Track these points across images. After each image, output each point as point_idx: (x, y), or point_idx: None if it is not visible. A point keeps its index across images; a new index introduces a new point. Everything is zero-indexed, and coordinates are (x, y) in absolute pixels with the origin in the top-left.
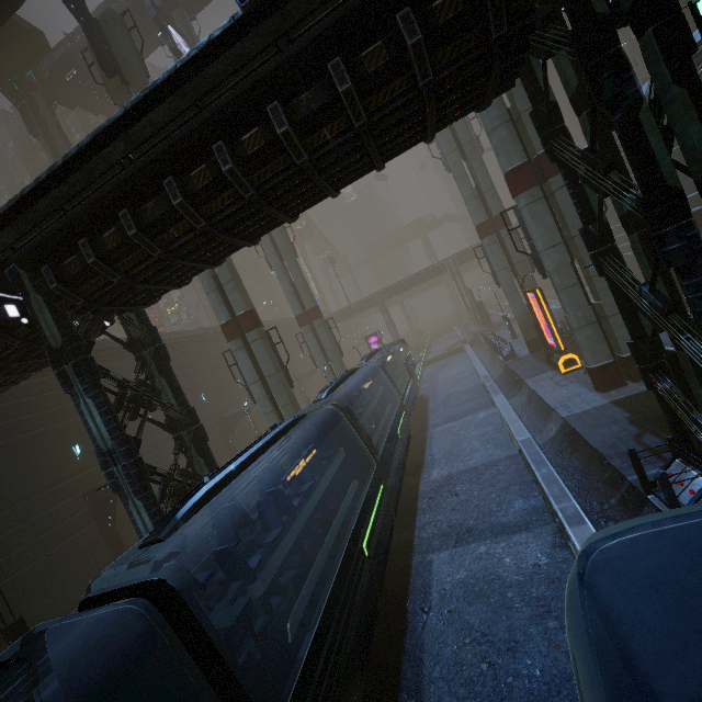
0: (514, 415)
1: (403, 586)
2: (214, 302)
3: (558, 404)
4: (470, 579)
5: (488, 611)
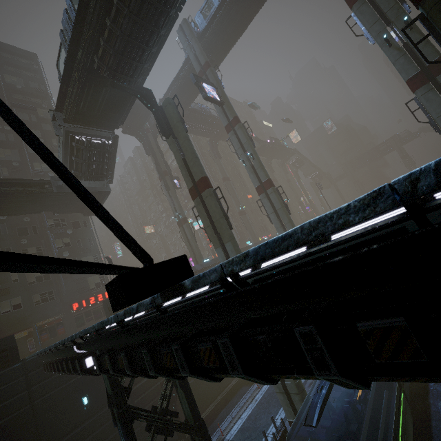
0: None
1: None
2: None
3: None
4: None
5: None
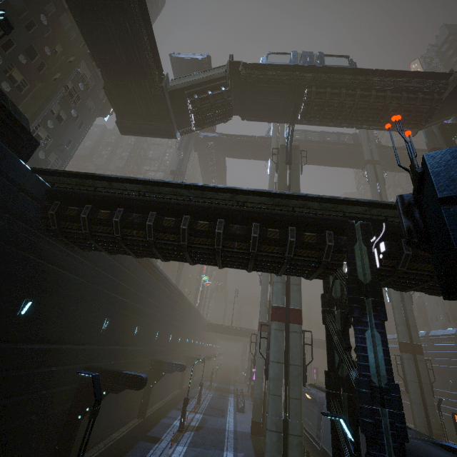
0: None
1: None
2: (279, 289)
3: None
4: None
5: None
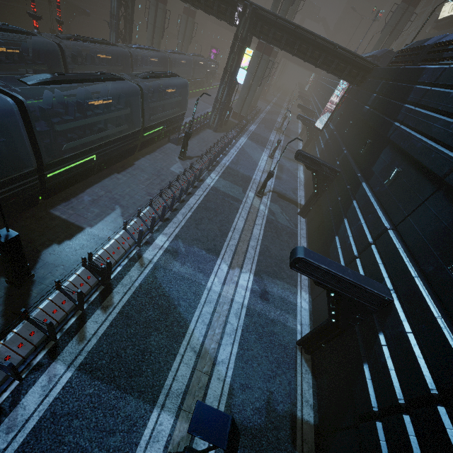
0: None
1: None
2: None
3: None
4: None
5: None
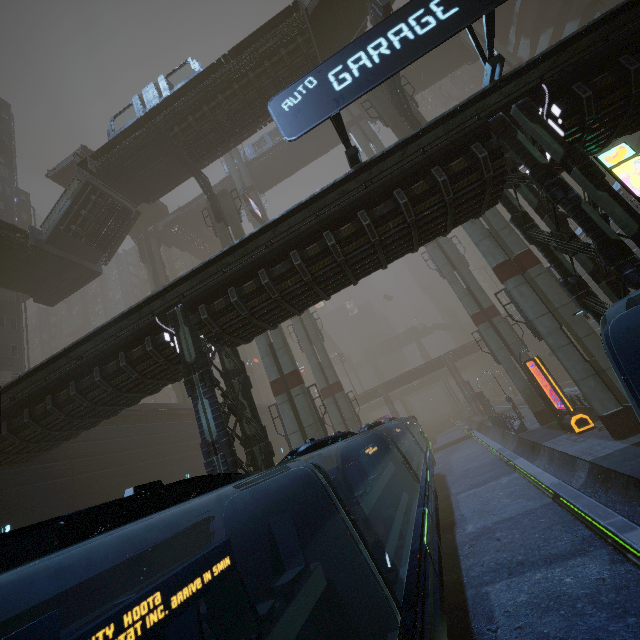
0: (539, 469)
1: (462, 615)
2: (267, 363)
3: (581, 453)
4: (533, 599)
5: (561, 620)
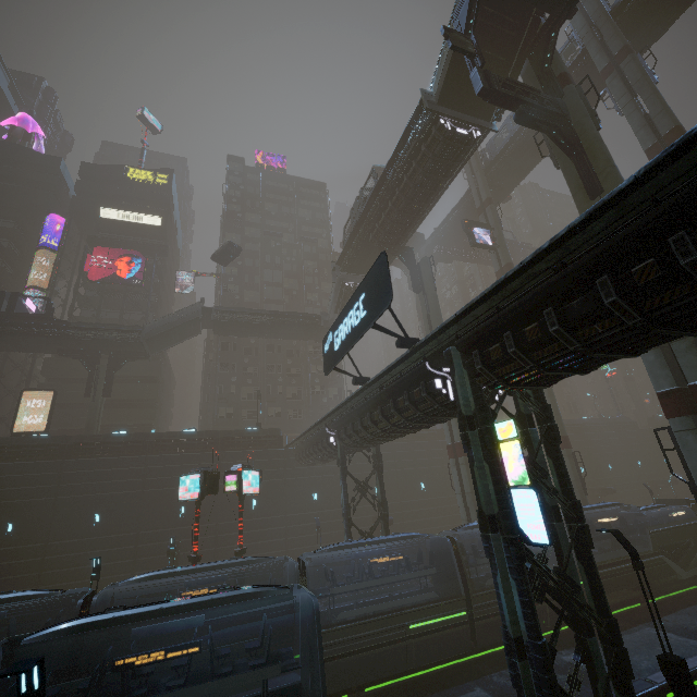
0: None
1: (447, 685)
2: (445, 429)
3: None
4: None
5: None
